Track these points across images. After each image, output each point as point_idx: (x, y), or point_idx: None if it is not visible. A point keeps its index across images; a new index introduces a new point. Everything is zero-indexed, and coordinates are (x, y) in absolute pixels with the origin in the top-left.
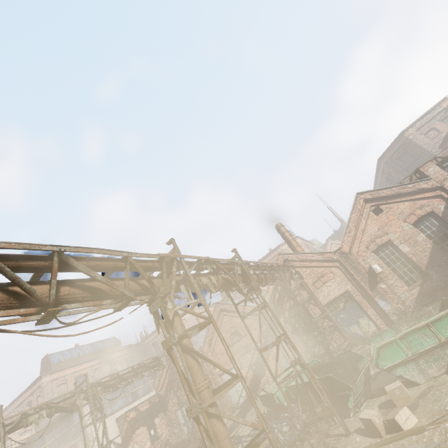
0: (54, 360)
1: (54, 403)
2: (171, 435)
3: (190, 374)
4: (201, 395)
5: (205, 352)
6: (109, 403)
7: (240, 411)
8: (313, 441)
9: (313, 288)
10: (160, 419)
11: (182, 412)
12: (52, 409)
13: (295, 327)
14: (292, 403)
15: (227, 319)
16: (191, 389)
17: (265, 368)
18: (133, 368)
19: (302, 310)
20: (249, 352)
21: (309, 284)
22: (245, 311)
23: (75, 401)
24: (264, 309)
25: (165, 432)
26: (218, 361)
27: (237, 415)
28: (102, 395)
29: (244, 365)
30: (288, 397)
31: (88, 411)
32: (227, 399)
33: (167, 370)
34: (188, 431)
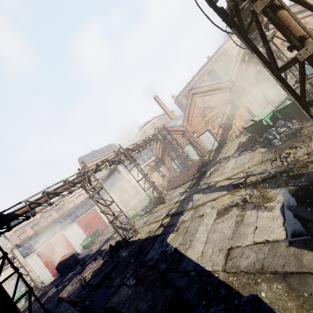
0: (85, 159)
1: (109, 159)
2: (170, 174)
3: (292, 27)
4: (310, 40)
5: (185, 126)
6: (132, 165)
7: (215, 152)
8: (311, 127)
9: (281, 47)
10: (162, 168)
11: (174, 163)
12: (110, 162)
13: (260, 88)
14: (275, 123)
15: (199, 99)
16: (292, 43)
17: (232, 124)
18: (143, 140)
19: (267, 72)
20: (219, 117)
21: (277, 45)
22: (214, 88)
23: (120, 158)
24: (272, 41)
25: (167, 173)
26: (195, 129)
27: (214, 154)
28: (133, 155)
29: (215, 126)
30: (273, 120)
31: (123, 169)
32: (204, 148)
33: (159, 144)
34: (180, 170)
